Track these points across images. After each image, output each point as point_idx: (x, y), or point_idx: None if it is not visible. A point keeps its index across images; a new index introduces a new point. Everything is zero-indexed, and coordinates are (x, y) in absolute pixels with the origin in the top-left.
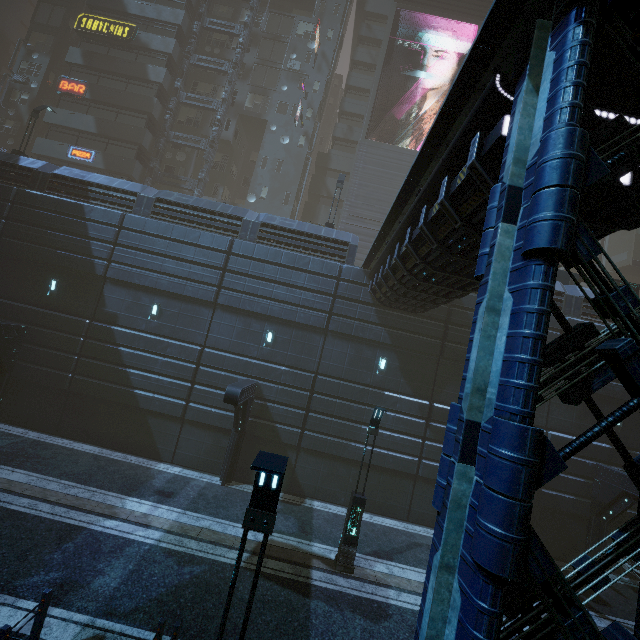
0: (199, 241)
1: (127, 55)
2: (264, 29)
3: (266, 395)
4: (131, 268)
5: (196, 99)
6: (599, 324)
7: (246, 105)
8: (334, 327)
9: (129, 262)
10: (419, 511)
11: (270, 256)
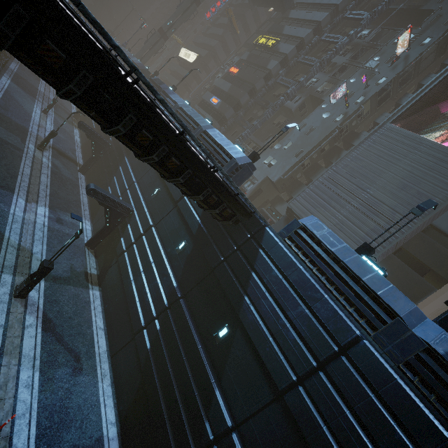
0: None
1: (267, 55)
2: (368, 40)
3: (131, 220)
4: None
5: (286, 81)
6: (415, 396)
7: (318, 89)
8: (180, 203)
9: None
10: (119, 360)
11: None
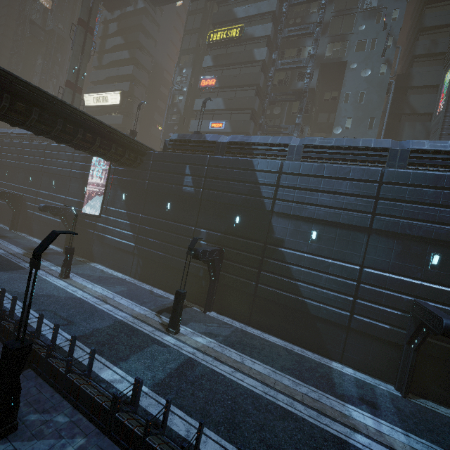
0: (350, 175)
1: (238, 48)
2: None
3: None
4: (292, 203)
5: (288, 63)
6: None
7: (326, 54)
8: None
9: (290, 199)
10: None
11: (429, 181)
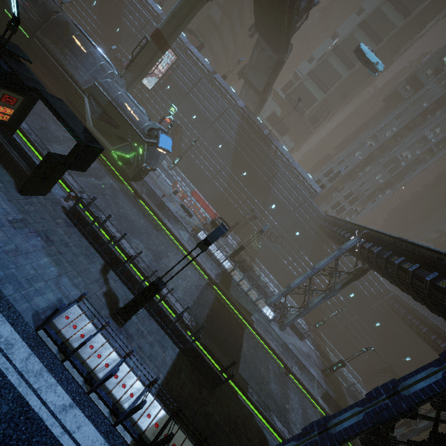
0: None
1: None
2: None
3: None
4: None
5: None
6: None
7: None
8: None
9: None
10: None
11: None
